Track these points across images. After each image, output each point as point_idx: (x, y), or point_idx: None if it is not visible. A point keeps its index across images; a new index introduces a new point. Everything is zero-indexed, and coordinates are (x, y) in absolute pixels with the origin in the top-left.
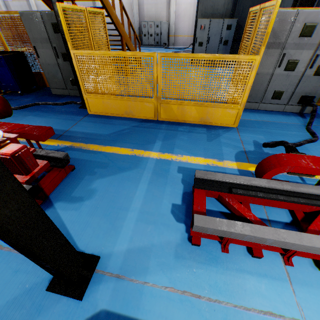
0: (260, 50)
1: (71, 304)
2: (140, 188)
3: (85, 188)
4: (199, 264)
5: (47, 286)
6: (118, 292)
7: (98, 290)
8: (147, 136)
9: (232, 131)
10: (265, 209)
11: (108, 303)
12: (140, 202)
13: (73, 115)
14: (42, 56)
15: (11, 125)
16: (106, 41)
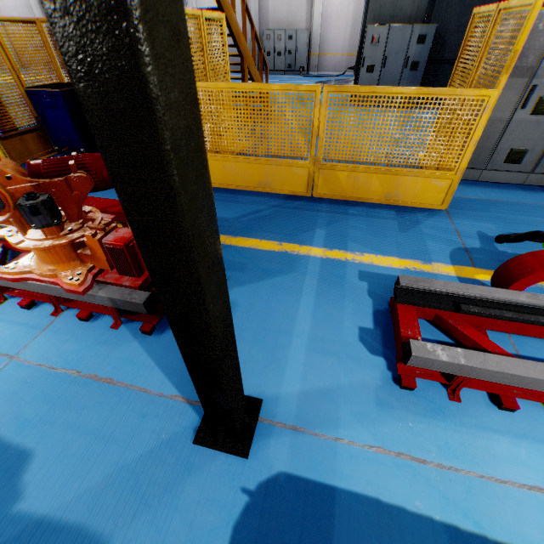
0: (498, 80)
1: (233, 463)
2: (303, 302)
3: None
4: (416, 416)
5: (194, 437)
6: (300, 450)
7: (269, 446)
8: (300, 222)
9: (440, 216)
10: (510, 339)
11: (288, 464)
12: (308, 323)
13: None
14: None
15: (100, 201)
16: (225, 65)
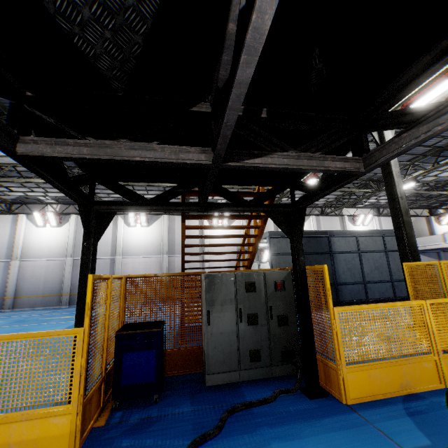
0: None
1: None
2: None
3: None
4: None
5: None
6: None
7: None
8: None
9: None
10: None
11: None
12: None
13: (334, 414)
14: (215, 322)
15: None
16: None
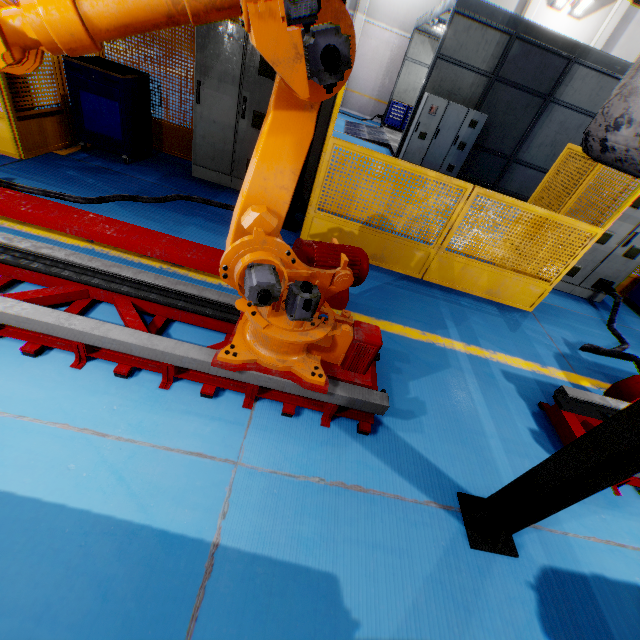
0: (605, 222)
1: (509, 563)
2: (477, 401)
3: (405, 396)
4: (602, 509)
5: (470, 542)
6: (547, 545)
7: (525, 544)
8: (427, 309)
9: (531, 319)
10: None
11: (546, 559)
12: (492, 424)
13: None
14: (208, 103)
15: None
16: None
